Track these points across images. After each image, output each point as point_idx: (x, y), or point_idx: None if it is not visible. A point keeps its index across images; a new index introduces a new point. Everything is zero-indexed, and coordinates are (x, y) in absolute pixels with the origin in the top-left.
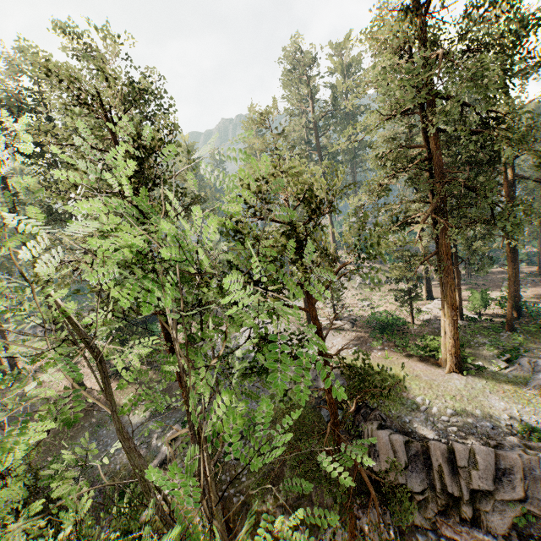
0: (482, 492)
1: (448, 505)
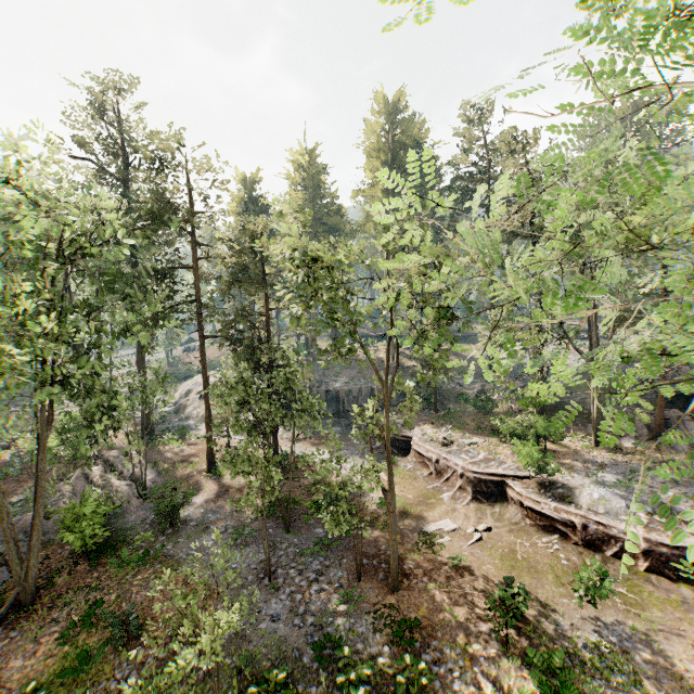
0: None
1: None
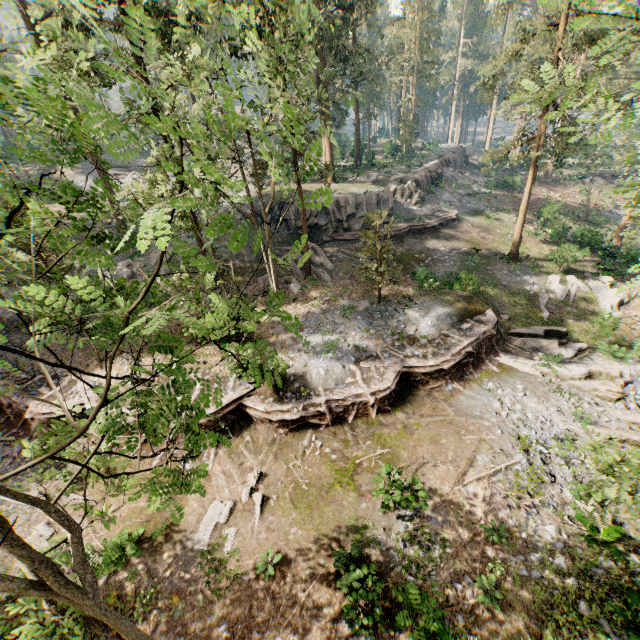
0: (351, 217)
1: (338, 228)
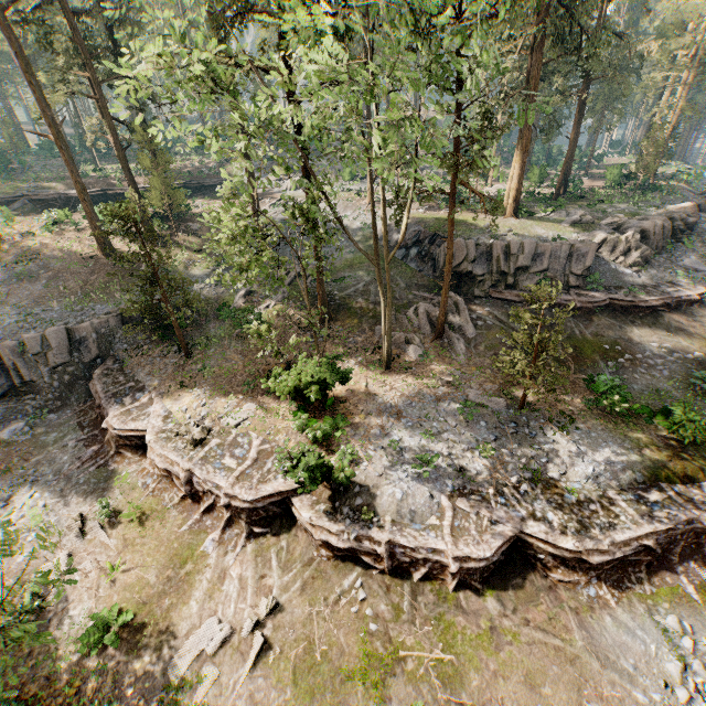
0: (522, 271)
1: (498, 281)
